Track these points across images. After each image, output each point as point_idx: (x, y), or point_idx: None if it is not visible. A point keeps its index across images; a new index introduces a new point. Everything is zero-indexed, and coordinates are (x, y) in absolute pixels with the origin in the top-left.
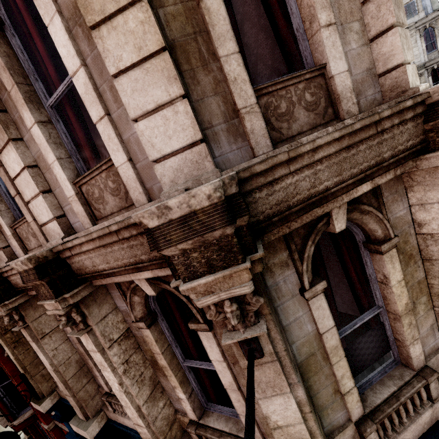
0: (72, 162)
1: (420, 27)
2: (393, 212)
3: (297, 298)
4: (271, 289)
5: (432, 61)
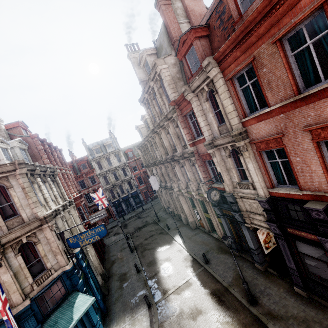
0: None
1: (114, 153)
2: (40, 236)
3: (14, 258)
4: (7, 257)
5: (121, 165)
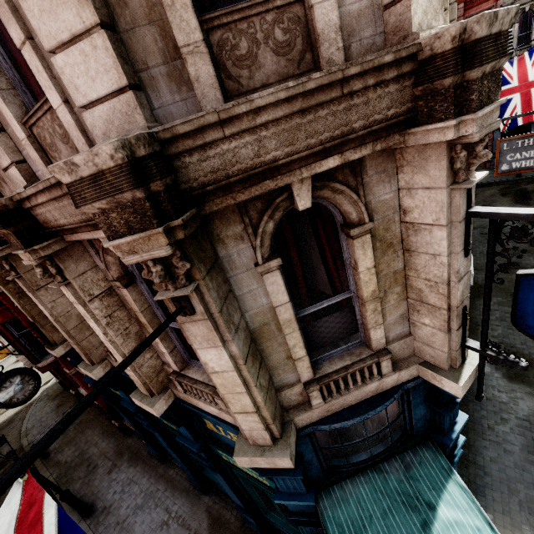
0: (17, 95)
1: None
2: (376, 195)
3: (252, 272)
4: (223, 260)
5: None
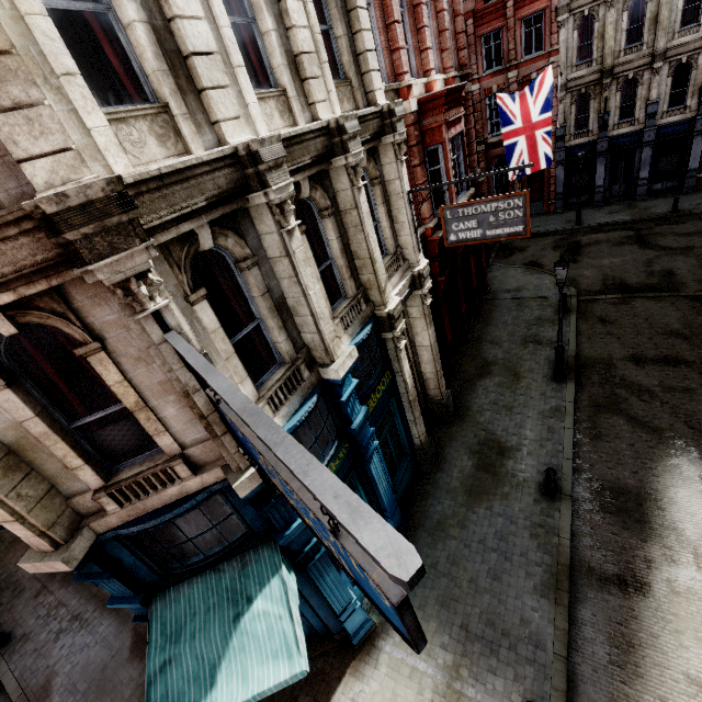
0: None
1: None
2: (98, 317)
3: None
4: None
5: None
